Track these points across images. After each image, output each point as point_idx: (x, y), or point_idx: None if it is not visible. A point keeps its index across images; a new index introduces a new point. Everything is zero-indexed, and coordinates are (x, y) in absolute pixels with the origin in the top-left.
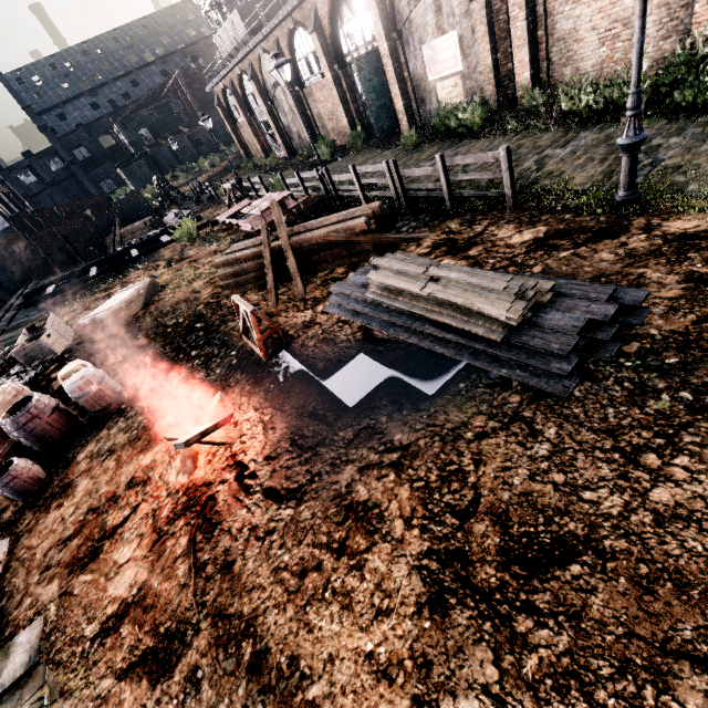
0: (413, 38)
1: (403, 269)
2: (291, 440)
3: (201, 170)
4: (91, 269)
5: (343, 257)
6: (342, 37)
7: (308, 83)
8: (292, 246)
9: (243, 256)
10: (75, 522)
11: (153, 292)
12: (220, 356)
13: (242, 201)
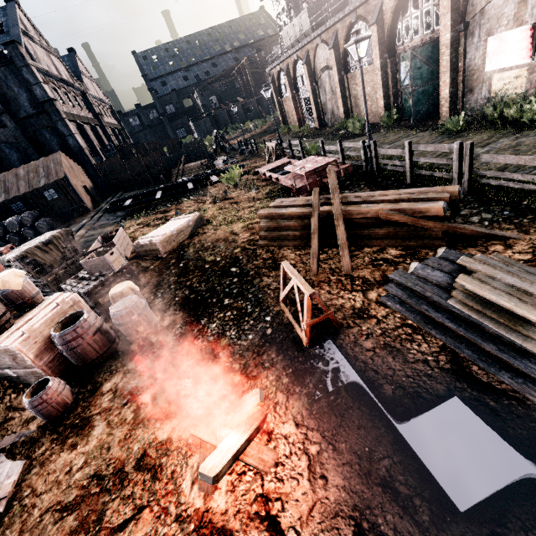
0: (480, 29)
1: (525, 288)
2: (356, 525)
3: (246, 130)
4: (157, 192)
5: (398, 237)
6: (399, 29)
7: (353, 69)
8: (343, 214)
9: (288, 213)
10: (79, 485)
11: (199, 225)
12: (253, 317)
13: (281, 159)
